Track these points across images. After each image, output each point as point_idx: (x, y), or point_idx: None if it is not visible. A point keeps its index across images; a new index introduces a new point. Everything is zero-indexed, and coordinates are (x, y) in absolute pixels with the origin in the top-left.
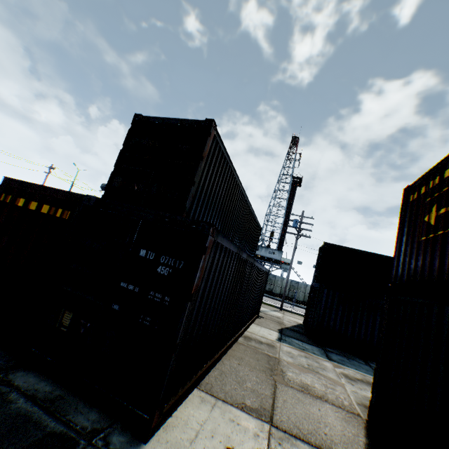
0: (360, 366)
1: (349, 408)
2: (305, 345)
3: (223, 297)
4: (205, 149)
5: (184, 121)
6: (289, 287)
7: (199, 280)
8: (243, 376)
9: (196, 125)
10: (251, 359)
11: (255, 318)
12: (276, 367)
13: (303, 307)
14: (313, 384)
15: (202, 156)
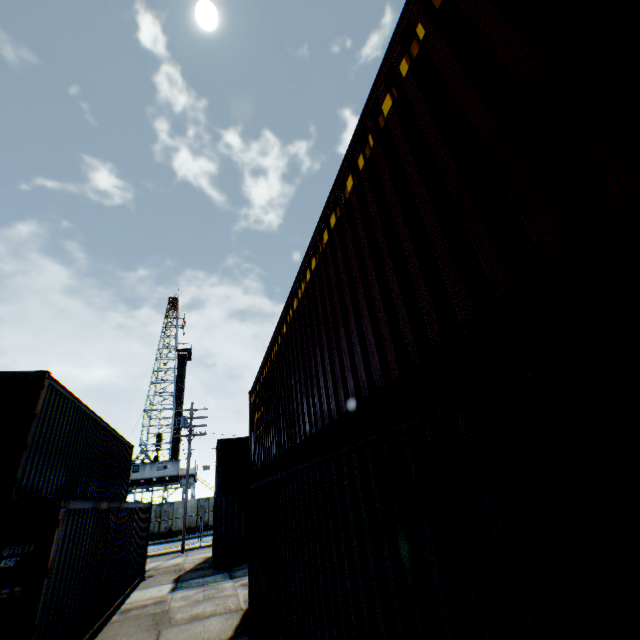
0: None
1: (234, 608)
2: (207, 578)
3: (82, 564)
4: (39, 405)
5: (4, 374)
6: (197, 510)
7: (55, 553)
8: None
9: (23, 378)
10: (131, 627)
11: (138, 581)
12: (163, 617)
13: None
14: (205, 608)
15: (36, 413)
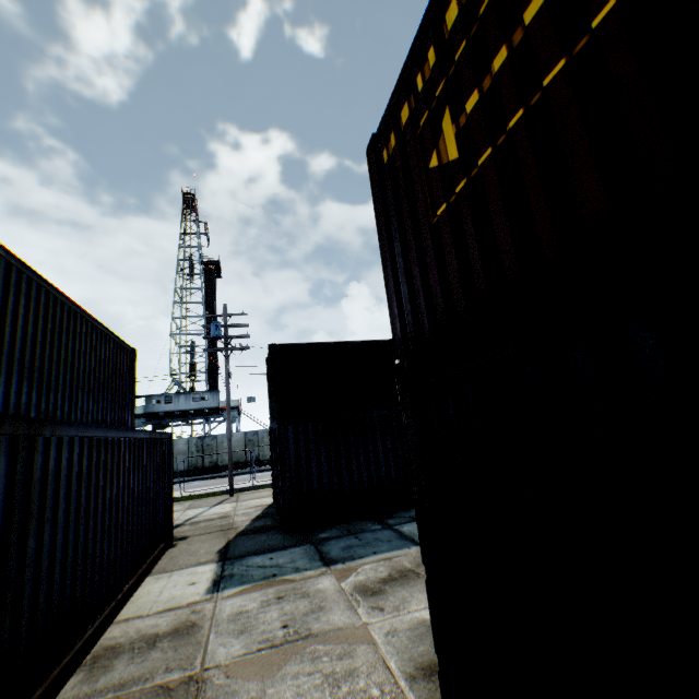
0: (378, 540)
1: None
2: (278, 558)
3: None
4: None
5: None
6: (244, 445)
7: None
8: None
9: None
10: None
11: (157, 555)
12: None
13: None
14: None
15: None
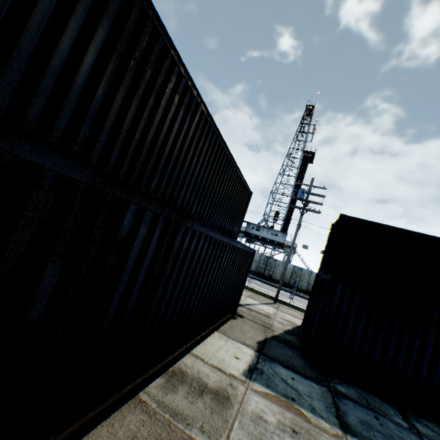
0: None
1: None
2: (298, 382)
3: None
4: None
5: None
6: (291, 273)
7: None
8: None
9: None
10: None
11: (224, 320)
12: None
13: (305, 297)
14: None
15: None
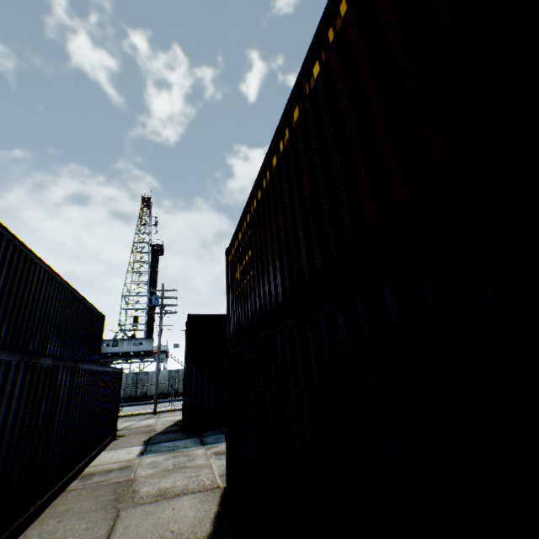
0: None
1: (209, 486)
2: (177, 443)
3: (3, 435)
4: None
5: None
6: (168, 380)
7: None
8: (62, 534)
9: None
10: (86, 502)
11: (108, 441)
12: (125, 491)
13: None
14: (175, 483)
15: None
